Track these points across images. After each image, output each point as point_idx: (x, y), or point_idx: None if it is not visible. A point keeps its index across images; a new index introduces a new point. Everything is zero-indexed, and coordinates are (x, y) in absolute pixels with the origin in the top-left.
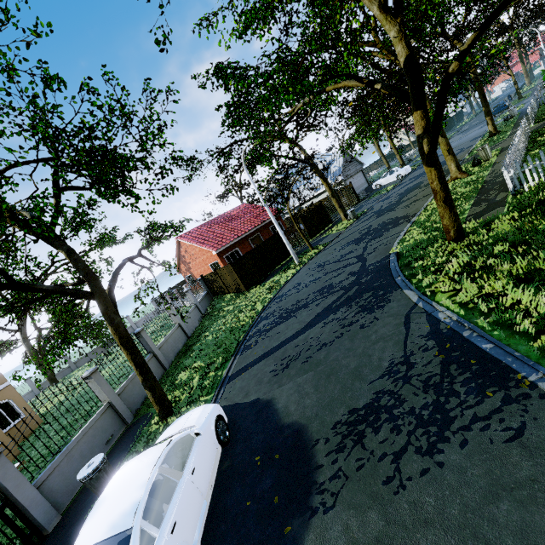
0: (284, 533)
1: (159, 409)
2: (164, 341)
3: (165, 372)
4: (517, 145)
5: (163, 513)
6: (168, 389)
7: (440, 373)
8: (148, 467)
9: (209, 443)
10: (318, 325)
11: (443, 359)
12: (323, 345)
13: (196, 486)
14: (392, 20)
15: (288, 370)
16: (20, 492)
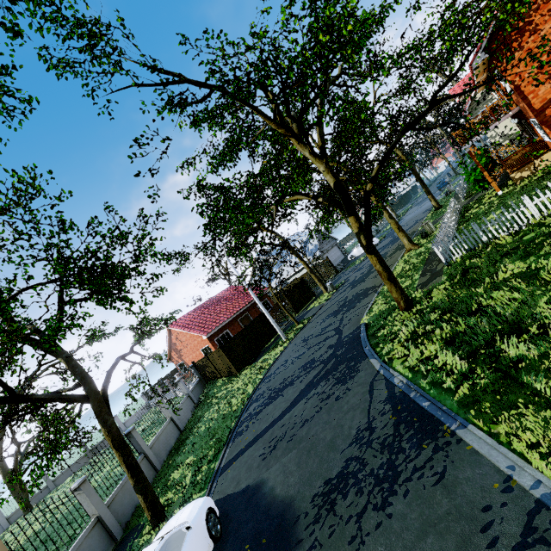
0: None
1: (151, 514)
2: (156, 438)
3: (157, 474)
4: (447, 222)
5: None
6: (160, 493)
7: (393, 433)
8: None
9: (200, 537)
10: (301, 402)
11: (395, 421)
12: (305, 421)
13: None
14: (319, 161)
15: (275, 451)
16: None
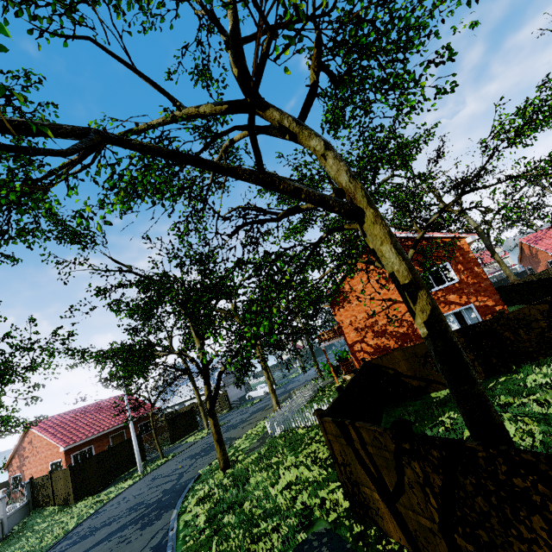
0: None
1: None
2: None
3: None
4: (296, 399)
5: None
6: None
7: None
8: None
9: None
10: (103, 543)
11: None
12: None
13: None
14: (198, 341)
15: None
16: None
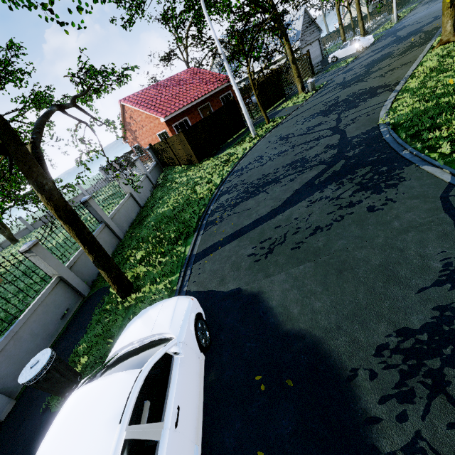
0: None
1: (117, 288)
2: (116, 210)
3: (120, 242)
4: None
5: None
6: (125, 262)
7: None
8: (107, 428)
9: (190, 357)
10: (301, 204)
11: None
12: (316, 229)
13: (183, 435)
14: None
15: (273, 256)
16: None
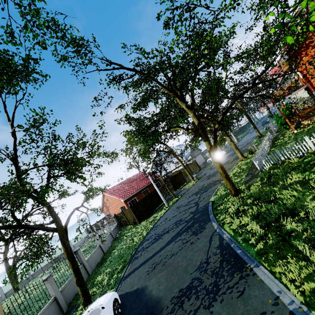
0: None
1: (84, 299)
2: (90, 256)
3: (89, 277)
4: (263, 146)
5: None
6: (89, 287)
7: (219, 266)
8: None
9: (108, 314)
10: (172, 243)
11: (221, 259)
12: (172, 254)
13: None
14: (190, 111)
15: (154, 270)
16: None
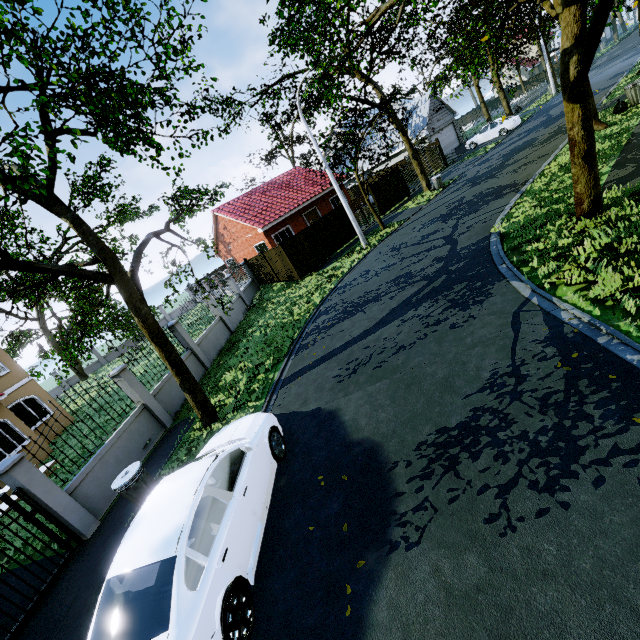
0: (357, 567)
1: (201, 414)
2: (204, 336)
3: (206, 372)
4: None
5: (211, 532)
6: (210, 391)
7: (564, 390)
8: (191, 487)
9: (262, 458)
10: (393, 323)
11: (568, 372)
12: (400, 347)
13: (249, 508)
14: None
15: (356, 376)
16: (50, 498)
